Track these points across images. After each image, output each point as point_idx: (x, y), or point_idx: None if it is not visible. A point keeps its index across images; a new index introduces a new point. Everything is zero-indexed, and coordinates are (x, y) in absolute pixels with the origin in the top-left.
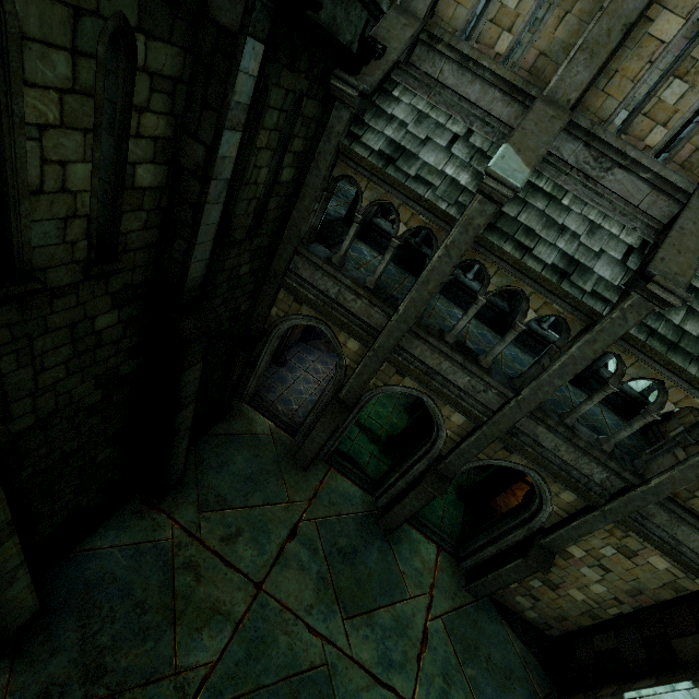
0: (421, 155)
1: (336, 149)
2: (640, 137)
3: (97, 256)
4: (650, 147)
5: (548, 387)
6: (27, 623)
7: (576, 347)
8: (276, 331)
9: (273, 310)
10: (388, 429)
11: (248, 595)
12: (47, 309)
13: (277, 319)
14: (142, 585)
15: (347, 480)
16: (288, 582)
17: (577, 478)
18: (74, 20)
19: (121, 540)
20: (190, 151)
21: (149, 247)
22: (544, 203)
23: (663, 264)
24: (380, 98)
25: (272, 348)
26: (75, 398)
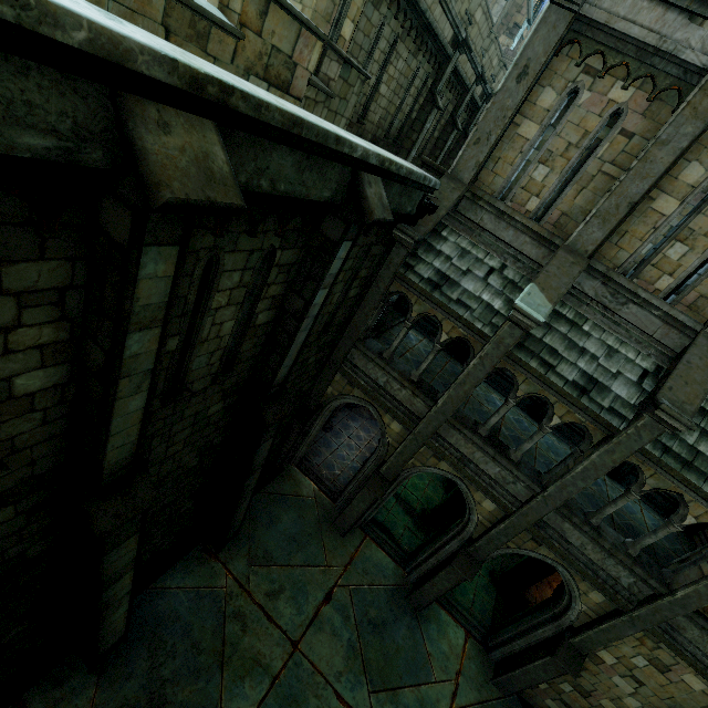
0: (462, 283)
1: (394, 275)
2: (650, 281)
3: (221, 367)
4: (659, 290)
5: (572, 487)
6: (113, 645)
7: (596, 455)
8: (330, 406)
9: (329, 389)
10: (423, 502)
11: (285, 652)
12: (186, 405)
13: (332, 397)
14: (199, 627)
15: (381, 550)
16: (321, 645)
17: (604, 579)
18: (249, 256)
19: (186, 582)
20: (294, 301)
21: (252, 357)
22: (567, 328)
23: (671, 393)
24: (431, 237)
25: (324, 420)
26: (183, 463)
